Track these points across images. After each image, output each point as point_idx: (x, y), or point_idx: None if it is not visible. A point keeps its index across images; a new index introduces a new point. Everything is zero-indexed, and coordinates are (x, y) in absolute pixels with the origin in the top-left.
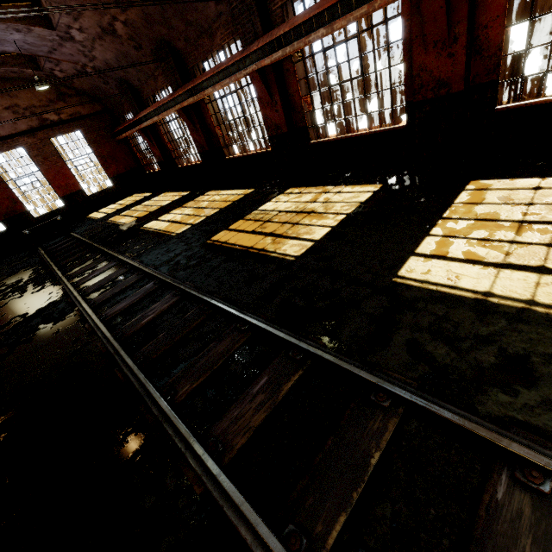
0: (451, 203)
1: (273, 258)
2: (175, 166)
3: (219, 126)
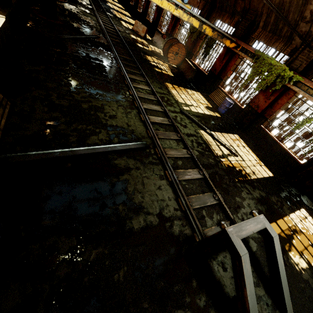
0: None
1: (115, 15)
2: (130, 2)
3: (140, 0)
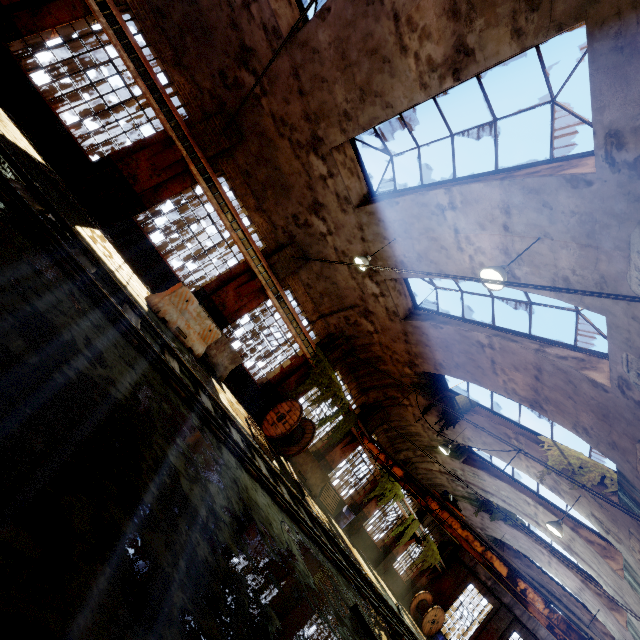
0: (93, 228)
1: None
2: None
3: None
